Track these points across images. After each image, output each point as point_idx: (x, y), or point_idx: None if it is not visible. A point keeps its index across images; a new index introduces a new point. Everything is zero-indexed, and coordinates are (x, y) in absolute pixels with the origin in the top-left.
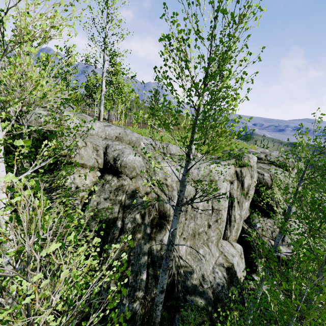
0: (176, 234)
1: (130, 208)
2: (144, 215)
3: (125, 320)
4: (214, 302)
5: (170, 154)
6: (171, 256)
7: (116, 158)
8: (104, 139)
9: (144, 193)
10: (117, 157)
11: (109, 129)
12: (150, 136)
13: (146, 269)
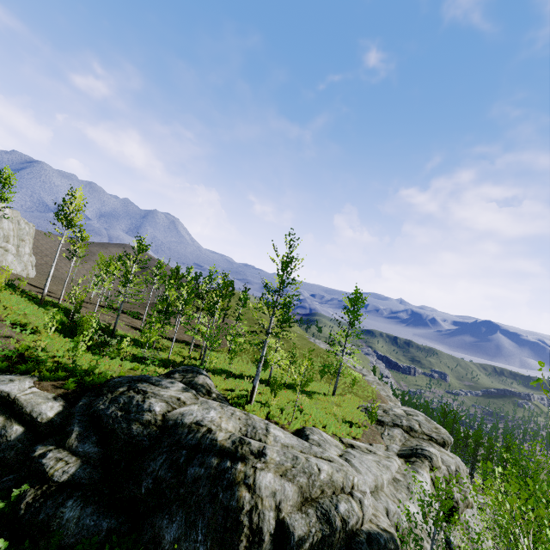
0: None
1: None
2: None
3: None
4: None
5: (394, 480)
6: None
7: (397, 525)
8: (373, 497)
9: None
10: (398, 523)
11: (367, 477)
12: (328, 429)
13: None
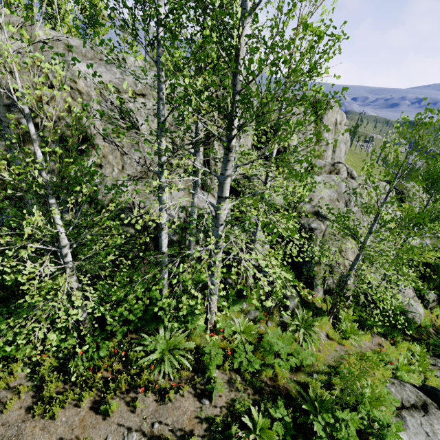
0: (113, 166)
1: (11, 109)
2: (43, 126)
3: (9, 228)
4: (155, 235)
5: (100, 60)
6: (6, 122)
7: None
8: None
9: (39, 97)
10: None
11: None
12: None
13: (59, 195)
